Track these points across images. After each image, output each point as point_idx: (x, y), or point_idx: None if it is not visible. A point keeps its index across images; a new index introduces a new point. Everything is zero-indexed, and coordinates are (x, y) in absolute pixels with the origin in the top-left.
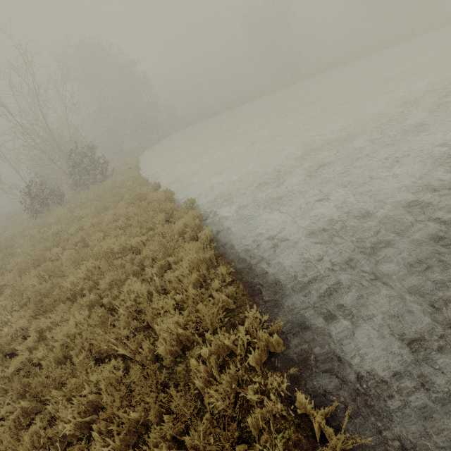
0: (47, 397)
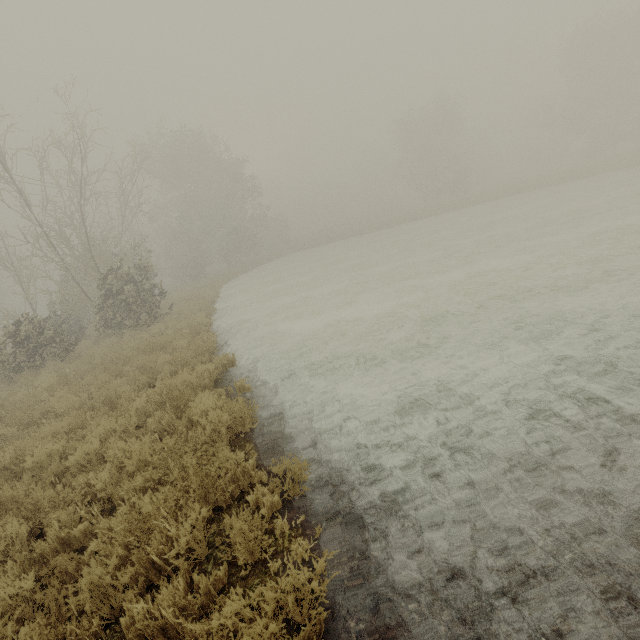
0: None
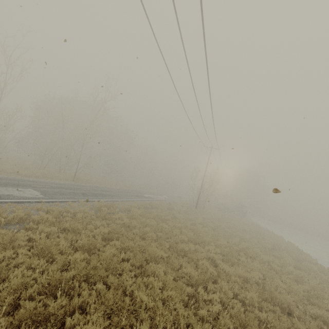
0: (274, 242)
